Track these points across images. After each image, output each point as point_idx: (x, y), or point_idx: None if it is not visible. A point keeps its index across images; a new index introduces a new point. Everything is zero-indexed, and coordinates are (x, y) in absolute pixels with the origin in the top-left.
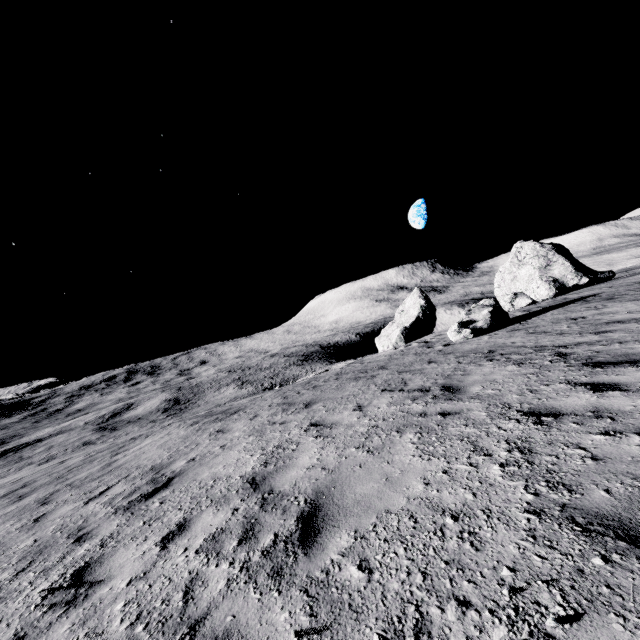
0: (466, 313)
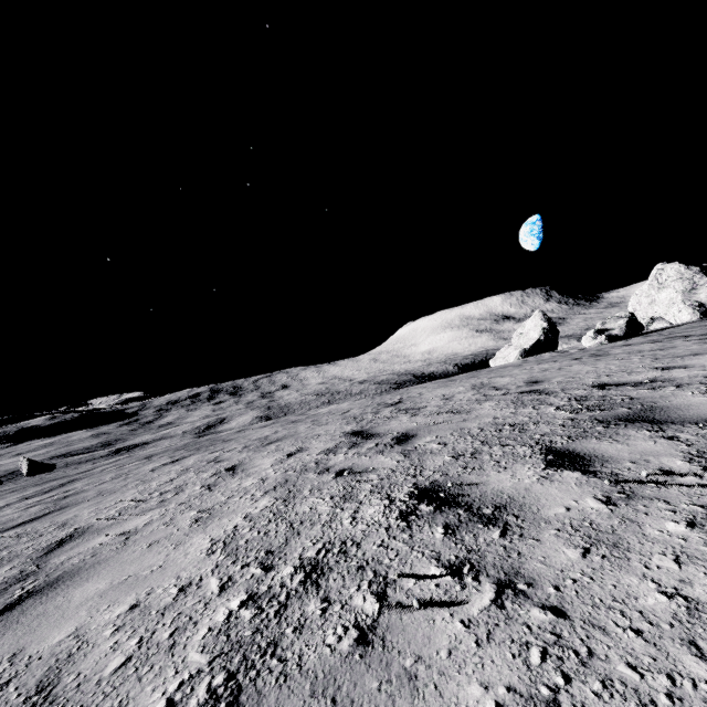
0: (601, 323)
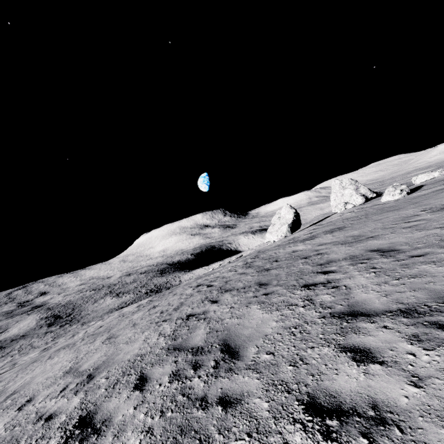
0: (394, 188)
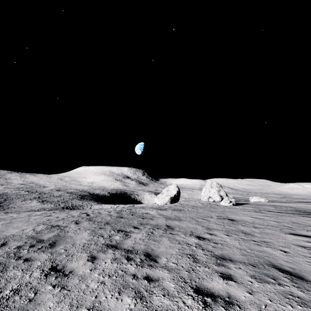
0: (228, 198)
